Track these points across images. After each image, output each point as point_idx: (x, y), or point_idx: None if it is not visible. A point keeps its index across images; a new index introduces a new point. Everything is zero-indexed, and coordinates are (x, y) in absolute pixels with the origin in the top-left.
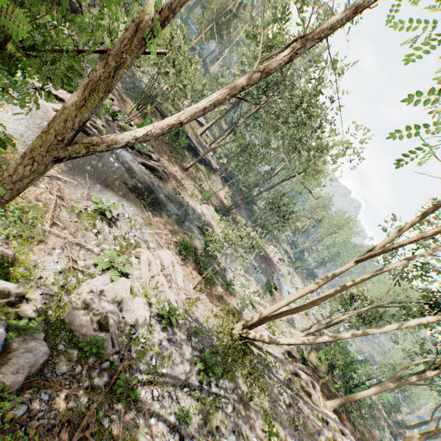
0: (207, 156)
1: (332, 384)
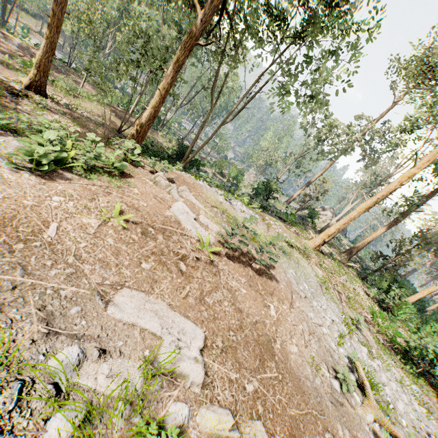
0: None
1: None
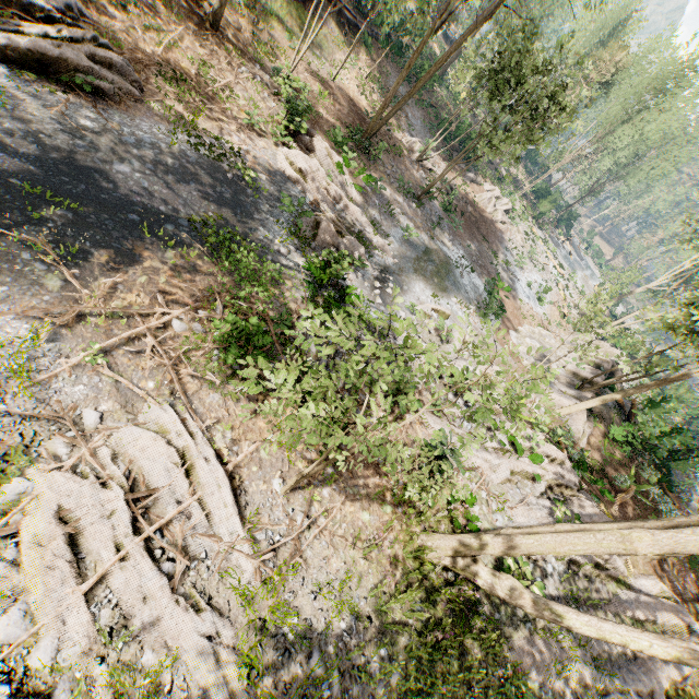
0: None
1: (636, 486)
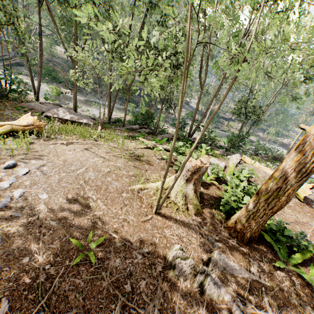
0: (228, 117)
1: None
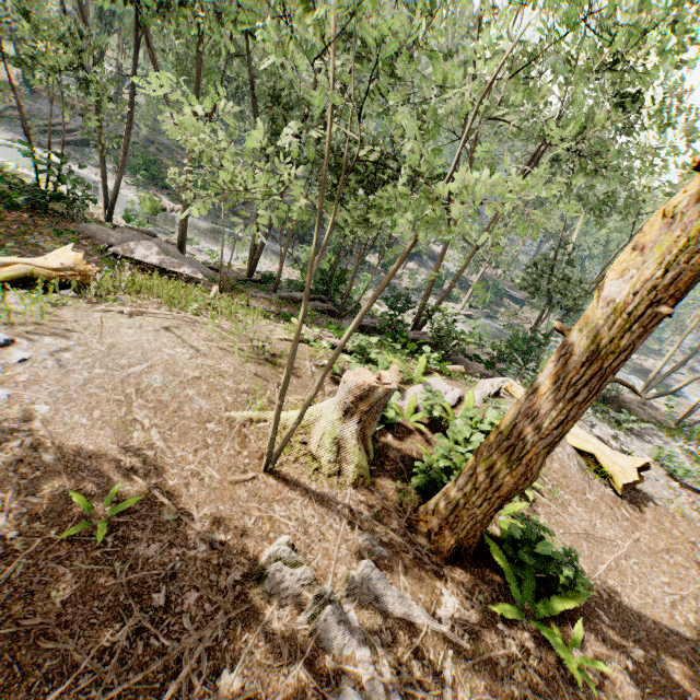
0: (522, 295)
1: None
